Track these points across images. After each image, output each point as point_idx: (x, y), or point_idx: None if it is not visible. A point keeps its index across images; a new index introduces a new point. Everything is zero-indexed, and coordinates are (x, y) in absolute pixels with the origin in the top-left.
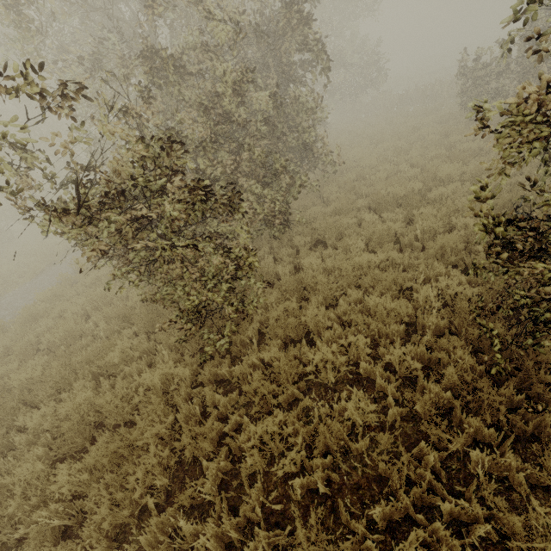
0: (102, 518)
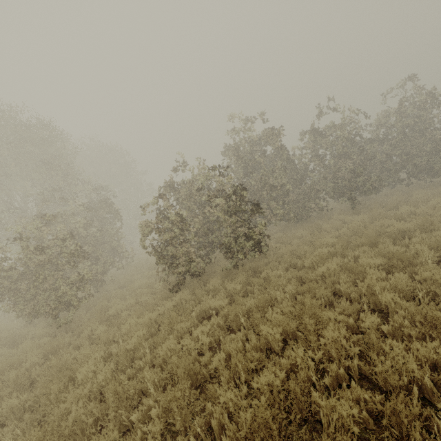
0: (5, 386)
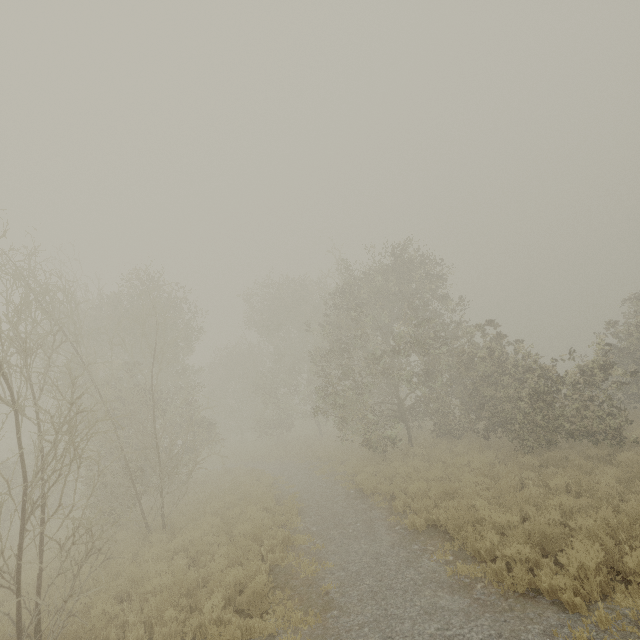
0: None
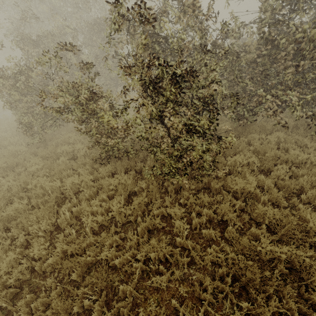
0: None
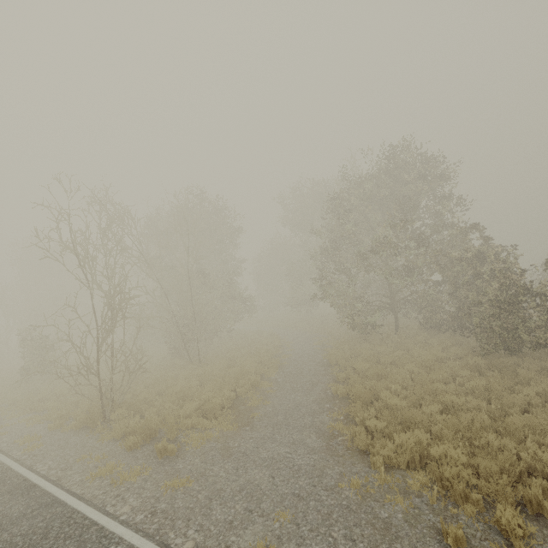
0: None
